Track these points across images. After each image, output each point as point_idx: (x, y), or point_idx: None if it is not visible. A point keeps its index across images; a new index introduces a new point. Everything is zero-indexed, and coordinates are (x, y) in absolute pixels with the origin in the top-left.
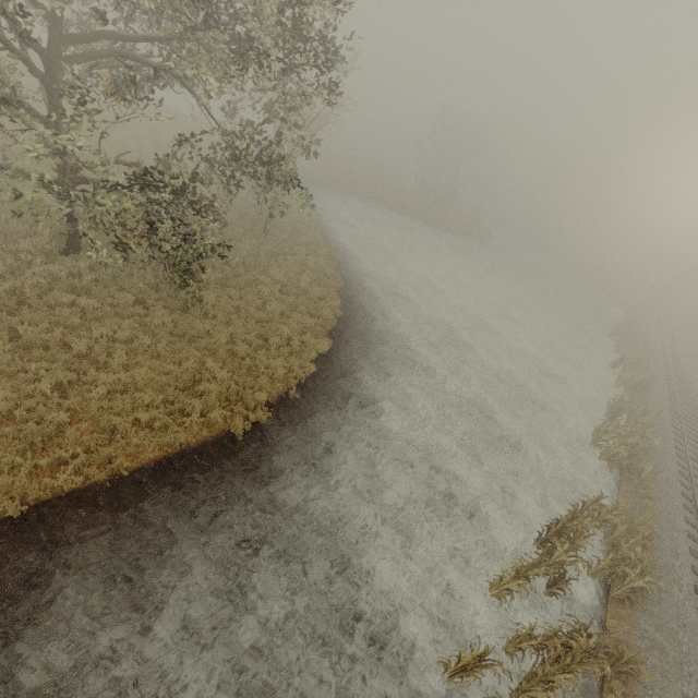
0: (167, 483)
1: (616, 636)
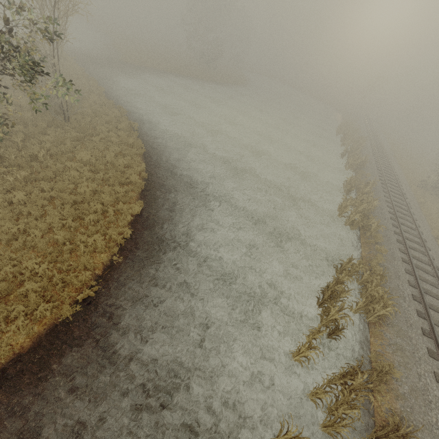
0: (5, 394)
1: (374, 349)
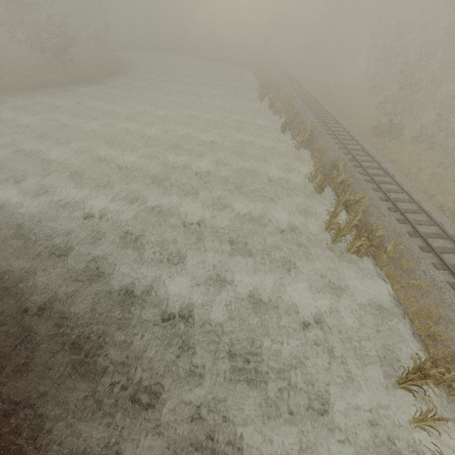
0: None
1: None
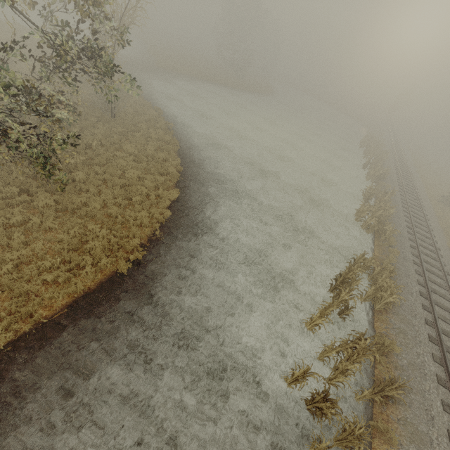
0: (79, 318)
1: (379, 331)
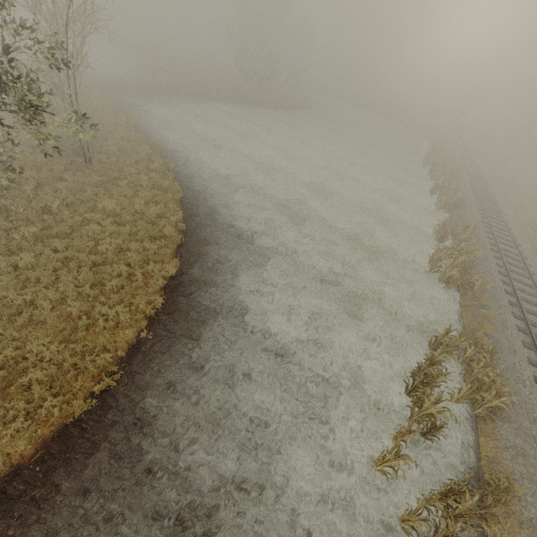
0: None
1: (486, 454)
